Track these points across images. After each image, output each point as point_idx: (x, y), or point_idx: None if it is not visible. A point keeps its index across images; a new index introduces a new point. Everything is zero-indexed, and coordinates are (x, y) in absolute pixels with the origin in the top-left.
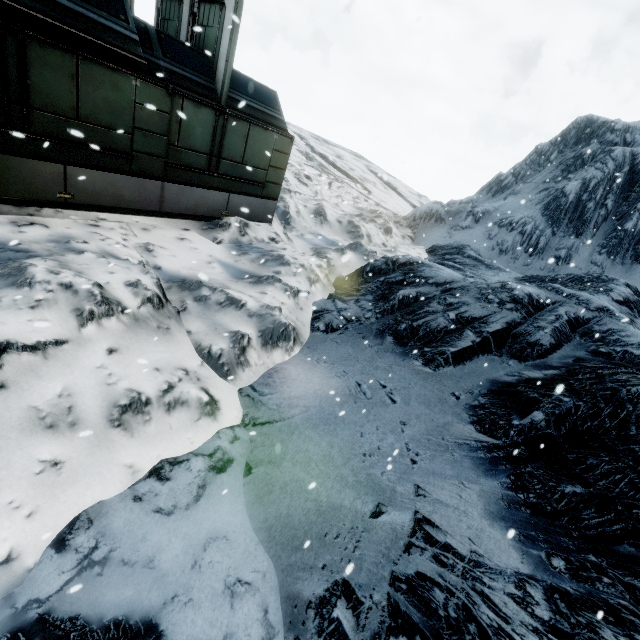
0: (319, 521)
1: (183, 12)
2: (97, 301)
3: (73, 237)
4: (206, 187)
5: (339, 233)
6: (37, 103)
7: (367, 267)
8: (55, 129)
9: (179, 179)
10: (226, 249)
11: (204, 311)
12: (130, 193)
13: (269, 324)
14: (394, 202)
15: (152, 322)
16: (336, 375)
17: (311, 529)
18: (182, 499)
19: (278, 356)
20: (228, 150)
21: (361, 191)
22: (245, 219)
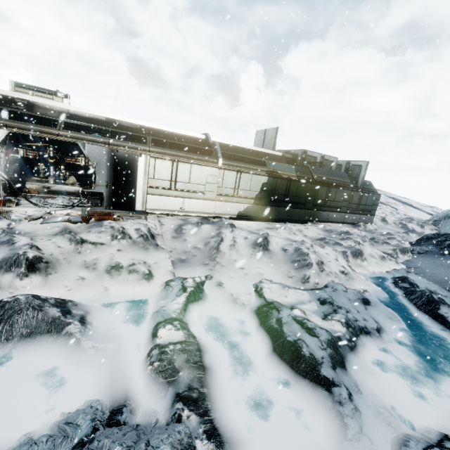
0: (444, 280)
1: (342, 167)
2: (364, 238)
3: (333, 229)
4: (355, 214)
5: (396, 228)
6: (328, 199)
7: (424, 237)
8: (329, 204)
9: (349, 212)
10: (364, 232)
11: (378, 245)
12: (338, 217)
13: (401, 248)
14: (414, 212)
15: (371, 245)
16: (430, 262)
17: (442, 281)
18: (404, 274)
19: (406, 257)
20: (362, 202)
21: (391, 209)
22: (364, 223)
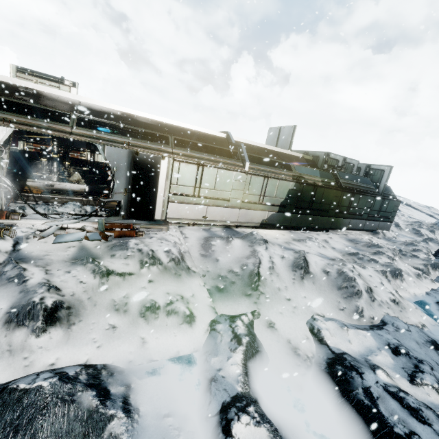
0: None
1: (360, 171)
2: (395, 252)
3: (355, 237)
4: (374, 220)
5: (410, 234)
6: (351, 206)
7: None
8: (352, 211)
9: (369, 219)
10: (385, 241)
11: (406, 258)
12: (358, 224)
13: (431, 263)
14: (416, 214)
15: (400, 259)
16: None
17: None
18: None
19: (437, 273)
20: (382, 208)
21: None
22: (381, 230)
